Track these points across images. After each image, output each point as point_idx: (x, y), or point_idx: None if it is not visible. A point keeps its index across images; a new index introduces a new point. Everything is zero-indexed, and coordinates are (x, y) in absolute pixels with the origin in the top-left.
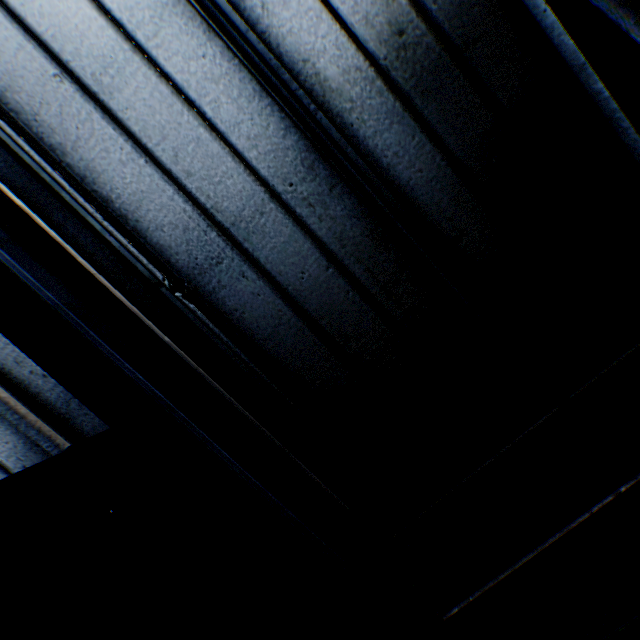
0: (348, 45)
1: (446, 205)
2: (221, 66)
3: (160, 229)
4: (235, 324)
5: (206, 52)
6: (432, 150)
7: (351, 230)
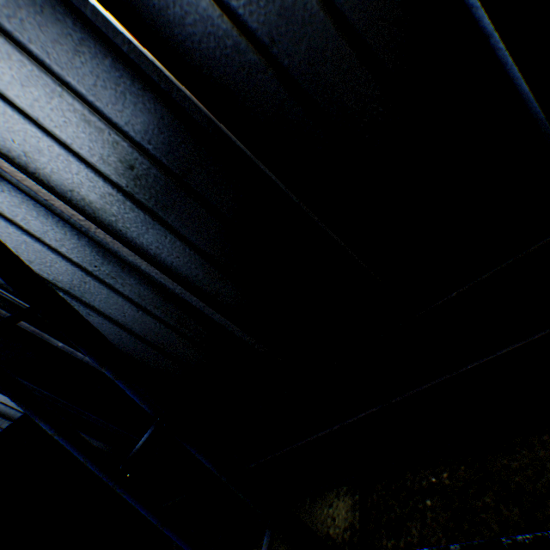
0: (97, 177)
1: (202, 277)
2: (18, 196)
3: None
4: None
5: (4, 188)
6: (182, 244)
7: (145, 291)
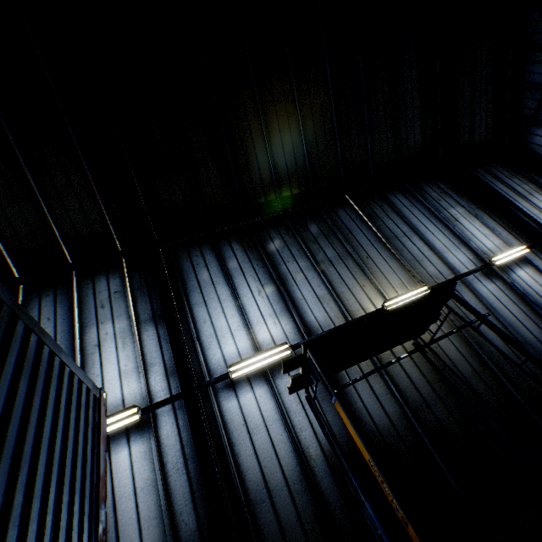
0: (319, 447)
1: (339, 511)
2: (285, 439)
3: (250, 481)
4: (260, 530)
5: (282, 434)
6: (337, 489)
7: (308, 508)
